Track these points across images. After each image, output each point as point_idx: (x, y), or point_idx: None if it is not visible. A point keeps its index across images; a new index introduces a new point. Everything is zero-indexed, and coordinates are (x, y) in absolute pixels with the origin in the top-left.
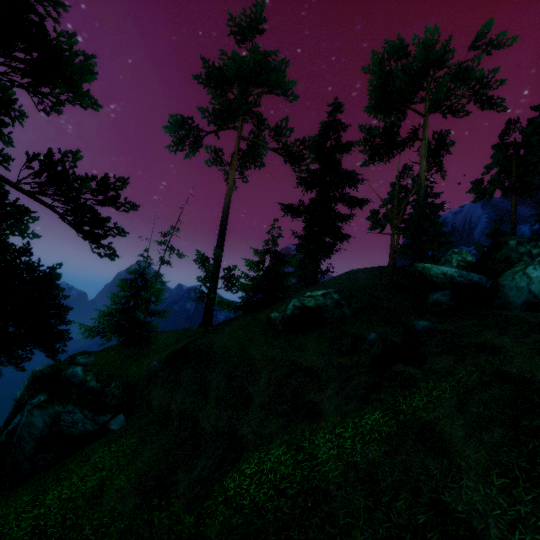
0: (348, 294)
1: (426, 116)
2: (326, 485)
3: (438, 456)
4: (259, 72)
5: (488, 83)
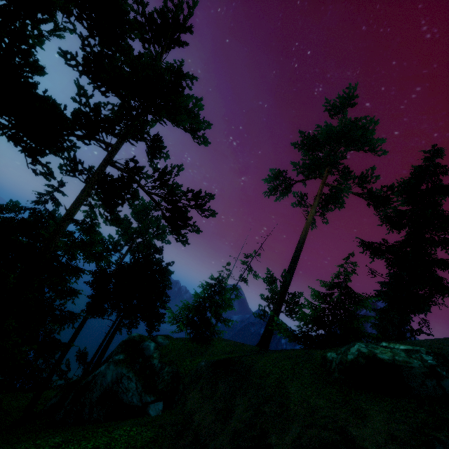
0: None
1: None
2: None
3: None
4: (347, 133)
5: None
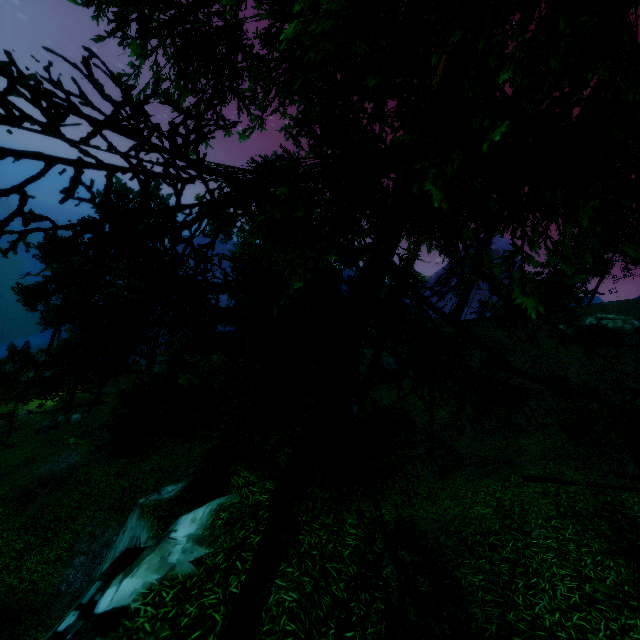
0: None
1: None
2: None
3: None
4: None
5: None
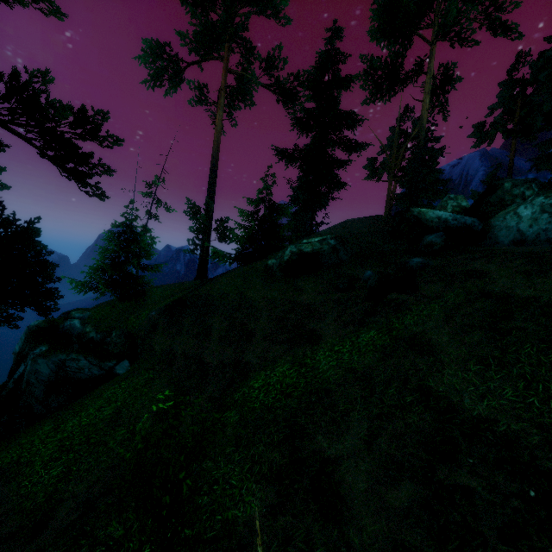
0: (344, 239)
1: (433, 45)
2: (328, 385)
3: (425, 356)
4: None
5: (504, 3)
